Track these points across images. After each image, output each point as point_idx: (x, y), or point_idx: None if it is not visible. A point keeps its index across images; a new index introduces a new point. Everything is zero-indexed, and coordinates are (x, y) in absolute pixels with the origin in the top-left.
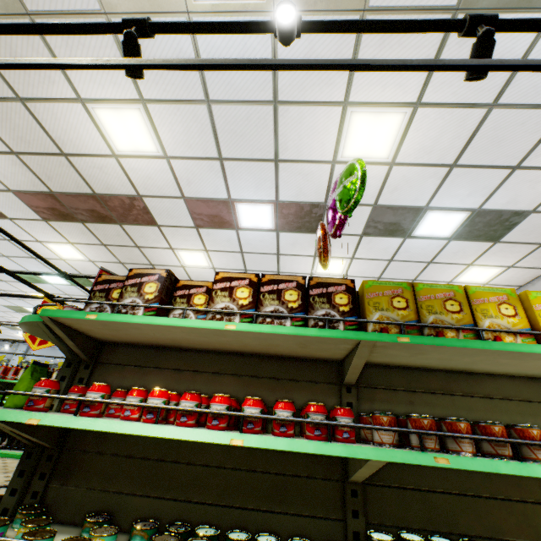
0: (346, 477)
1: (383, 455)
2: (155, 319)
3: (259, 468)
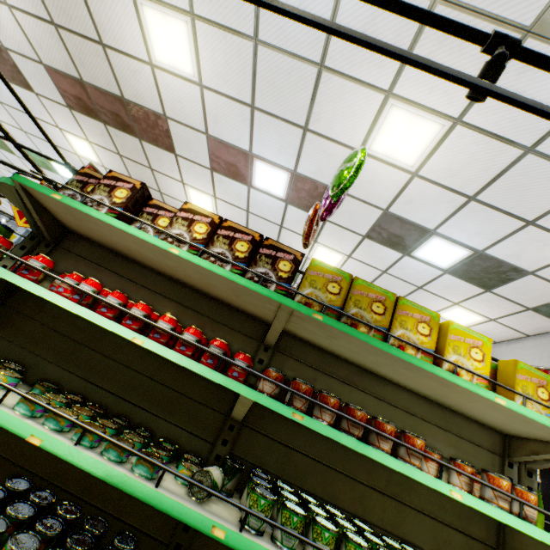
0: (230, 413)
1: (253, 395)
2: (112, 219)
3: (163, 381)
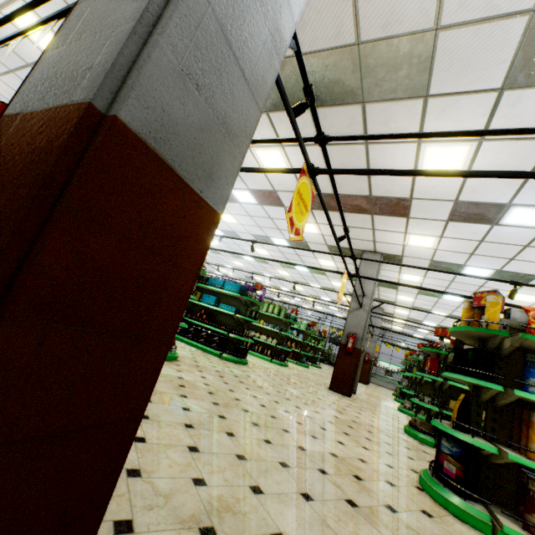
0: None
1: None
2: None
3: None
